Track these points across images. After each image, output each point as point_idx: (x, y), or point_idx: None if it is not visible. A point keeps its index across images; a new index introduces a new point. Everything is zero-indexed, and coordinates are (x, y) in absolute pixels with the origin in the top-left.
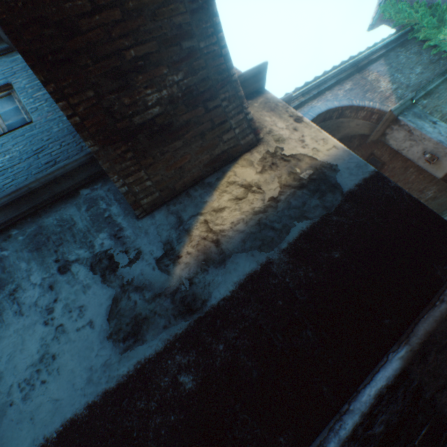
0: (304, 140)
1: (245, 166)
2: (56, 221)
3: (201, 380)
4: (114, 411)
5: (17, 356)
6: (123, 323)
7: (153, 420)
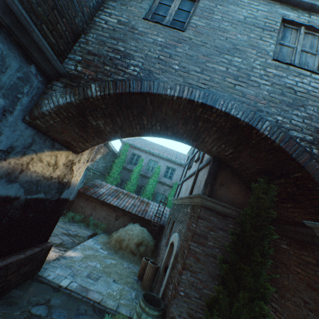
0: (80, 169)
1: (66, 156)
2: (1, 53)
3: None
4: None
5: None
6: None
7: None
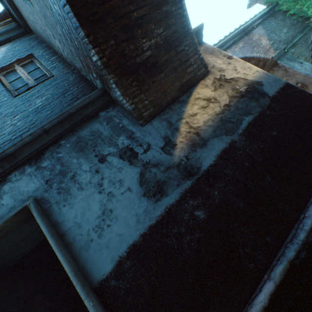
0: (236, 69)
1: (203, 88)
2: (89, 133)
3: (208, 212)
4: (159, 236)
5: (86, 213)
6: (150, 186)
7: (184, 238)
